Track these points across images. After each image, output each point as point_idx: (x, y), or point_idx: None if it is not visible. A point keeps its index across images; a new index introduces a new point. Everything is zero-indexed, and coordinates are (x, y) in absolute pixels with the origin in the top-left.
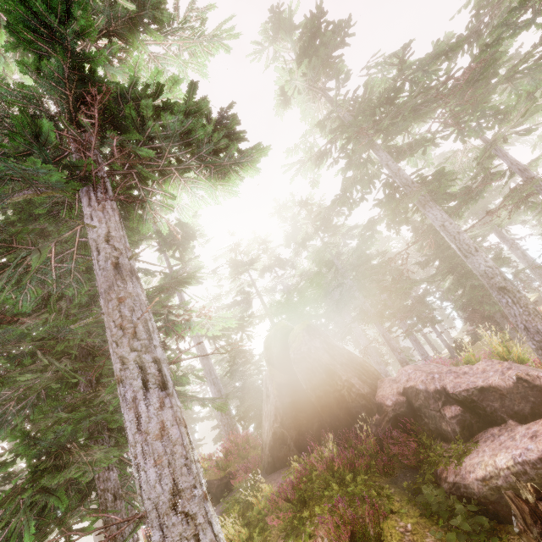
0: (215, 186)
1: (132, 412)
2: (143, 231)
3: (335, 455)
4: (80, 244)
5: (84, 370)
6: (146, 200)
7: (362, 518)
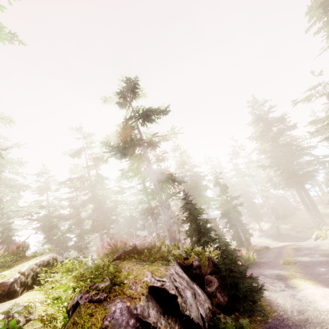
0: None
1: None
2: None
3: None
4: None
5: None
6: None
7: None
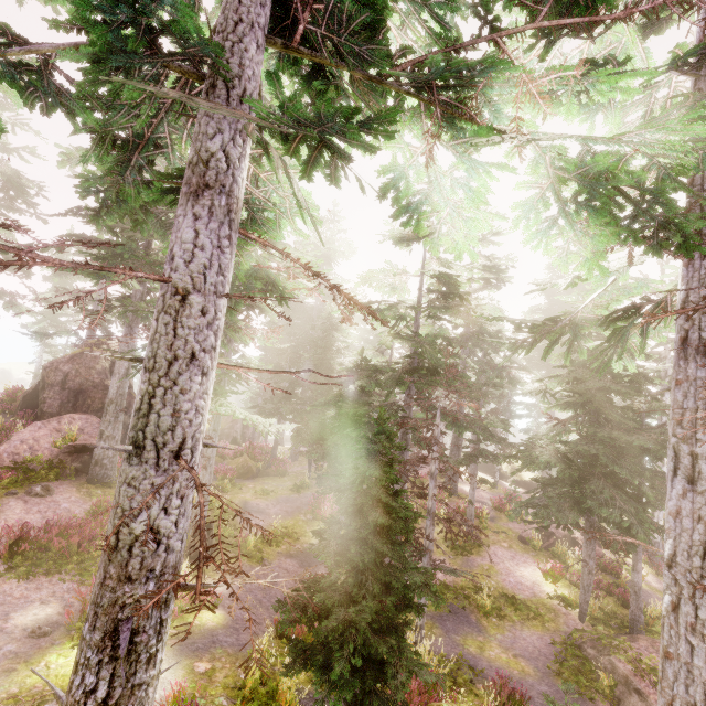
0: None
1: None
2: None
3: None
4: None
5: None
6: None
7: None
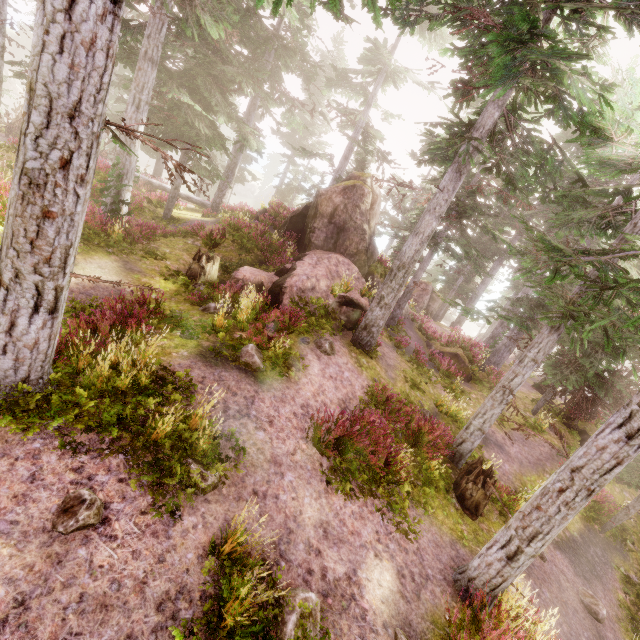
0: (215, 25)
1: (129, 108)
2: (187, 34)
3: (273, 241)
4: (221, 5)
5: (188, 91)
6: (190, 14)
7: (222, 238)
